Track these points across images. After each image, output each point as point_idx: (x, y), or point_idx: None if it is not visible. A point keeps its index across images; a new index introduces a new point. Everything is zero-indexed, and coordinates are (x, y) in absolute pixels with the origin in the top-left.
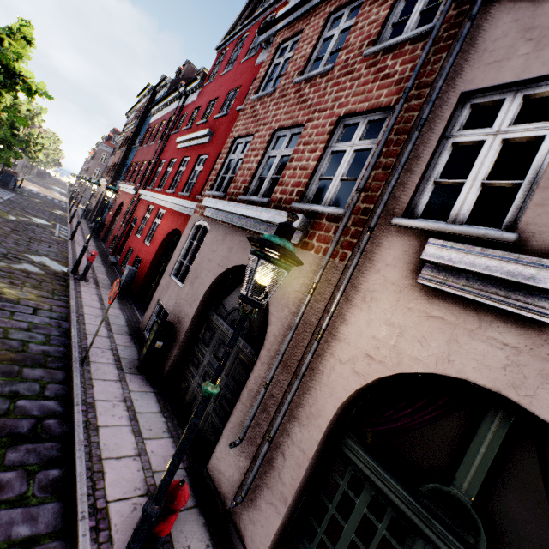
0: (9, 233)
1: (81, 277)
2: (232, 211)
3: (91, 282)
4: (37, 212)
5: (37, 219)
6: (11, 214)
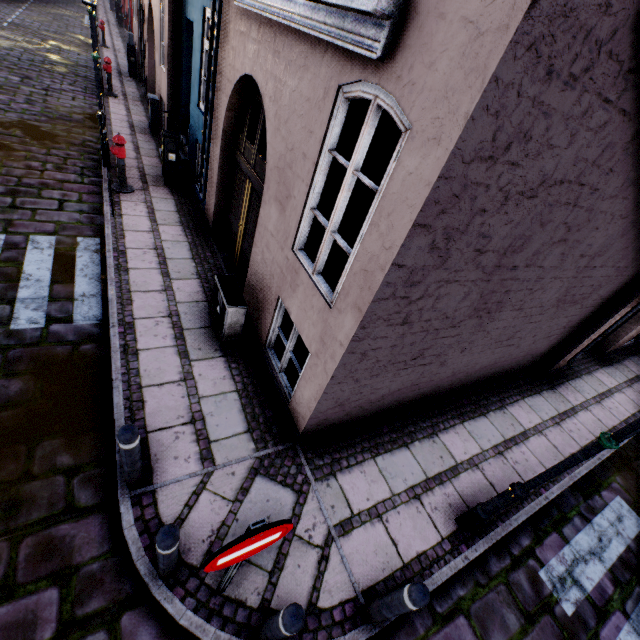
0: (52, 21)
1: (103, 45)
2: None
3: (111, 49)
4: (66, 6)
5: (68, 12)
6: (48, 8)
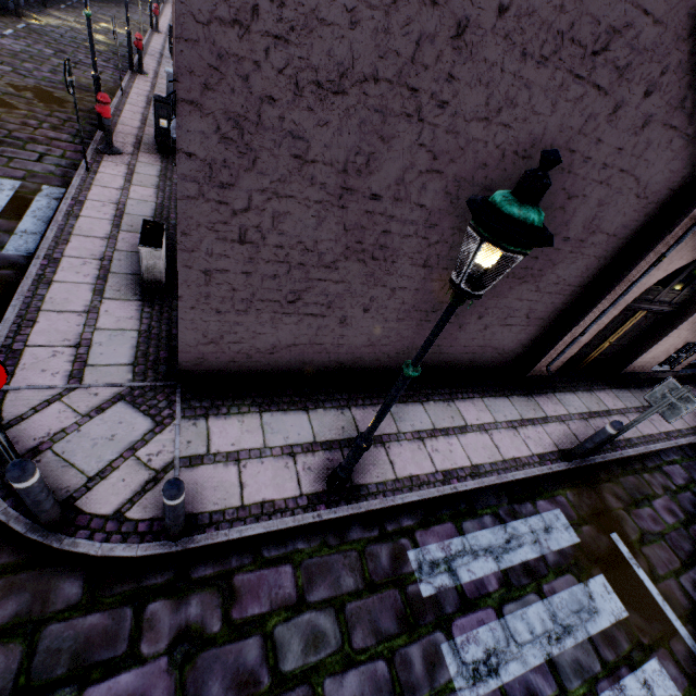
0: (113, 7)
1: (155, 30)
2: None
3: (163, 35)
4: None
5: (135, 0)
6: None
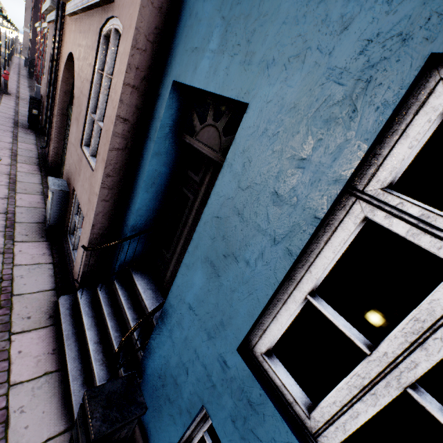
0: None
1: (4, 92)
2: (44, 10)
3: (13, 96)
4: None
5: None
6: None
